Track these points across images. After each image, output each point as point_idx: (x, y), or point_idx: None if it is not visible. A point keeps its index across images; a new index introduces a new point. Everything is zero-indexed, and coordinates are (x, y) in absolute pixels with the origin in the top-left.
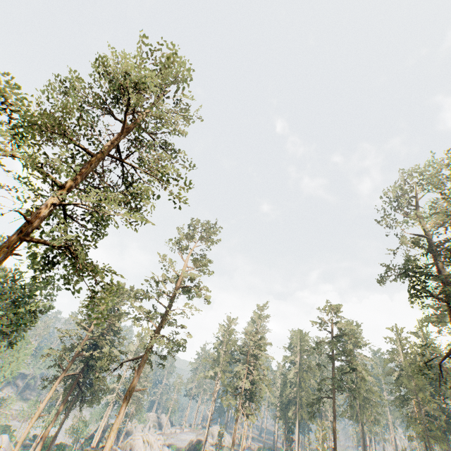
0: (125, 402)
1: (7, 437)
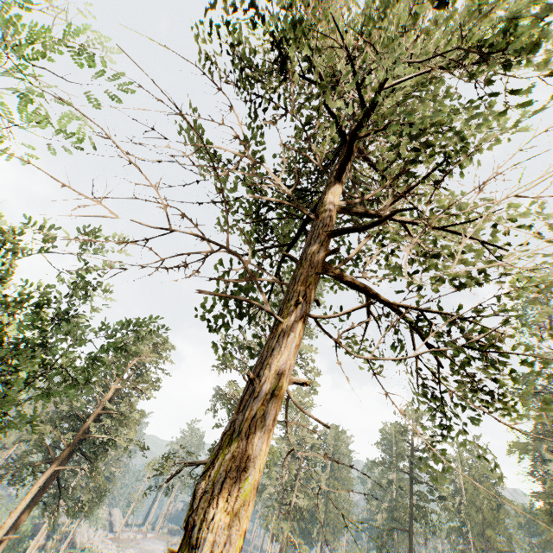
0: None
1: None
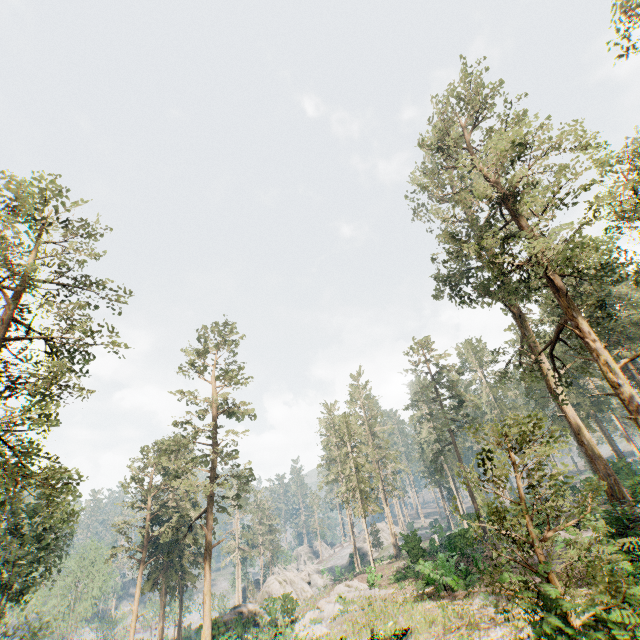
0: (207, 562)
1: None
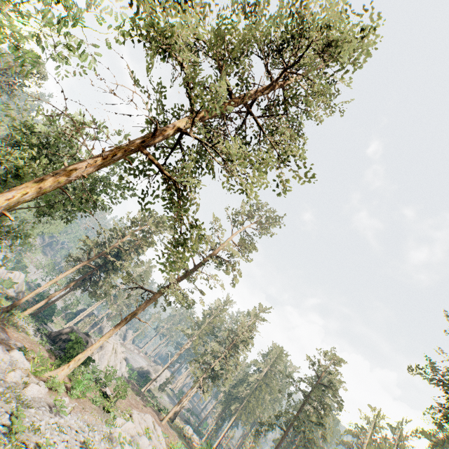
0: (124, 321)
1: (23, 277)
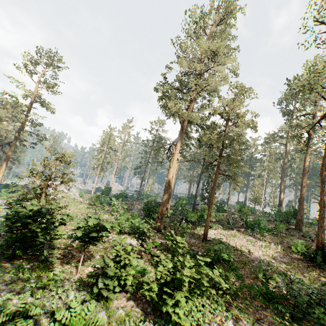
0: (5, 162)
1: None
